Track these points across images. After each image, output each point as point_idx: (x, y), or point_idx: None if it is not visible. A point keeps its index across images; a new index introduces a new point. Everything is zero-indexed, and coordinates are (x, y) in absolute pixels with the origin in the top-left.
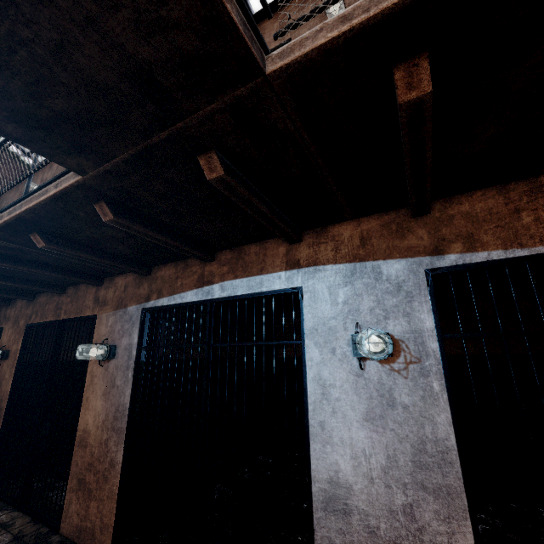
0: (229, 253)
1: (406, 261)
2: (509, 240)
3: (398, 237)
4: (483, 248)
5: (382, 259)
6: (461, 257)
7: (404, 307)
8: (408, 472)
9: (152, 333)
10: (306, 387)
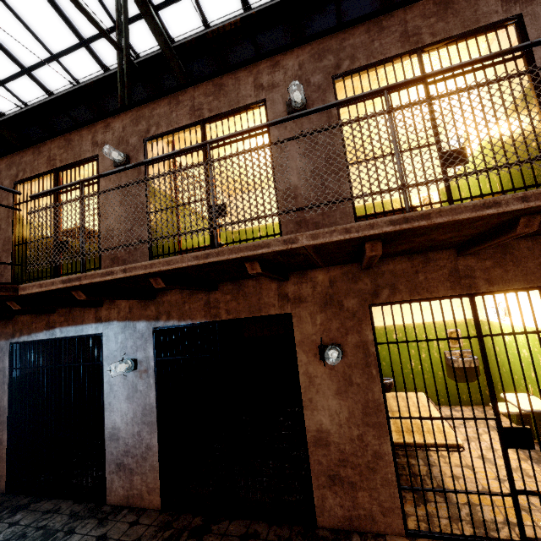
0: (64, 309)
1: (146, 322)
2: (181, 316)
3: (144, 309)
4: (172, 319)
5: (137, 320)
6: (165, 322)
7: (144, 345)
8: (140, 418)
9: (23, 355)
10: (104, 386)
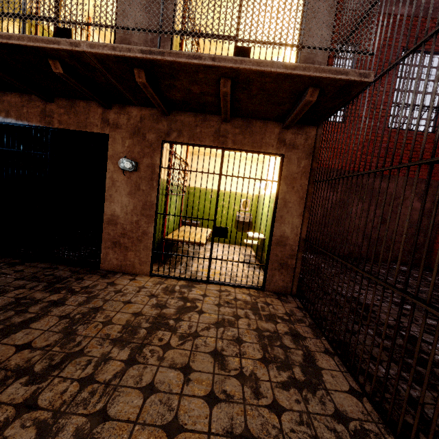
0: None
1: None
2: (18, 117)
3: None
4: (11, 117)
5: None
6: (4, 119)
7: None
8: None
9: None
10: None
